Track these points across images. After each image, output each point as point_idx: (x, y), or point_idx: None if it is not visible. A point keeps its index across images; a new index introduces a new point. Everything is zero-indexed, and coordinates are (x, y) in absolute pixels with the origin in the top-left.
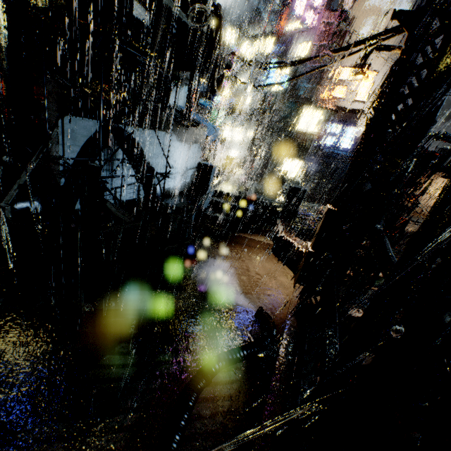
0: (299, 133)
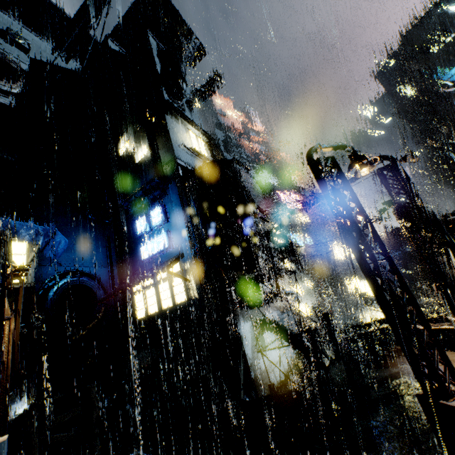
0: (344, 264)
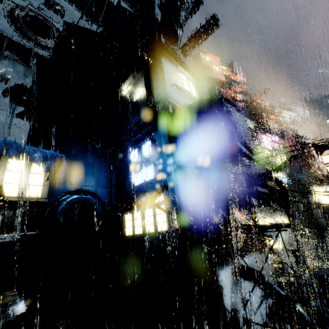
0: (326, 207)
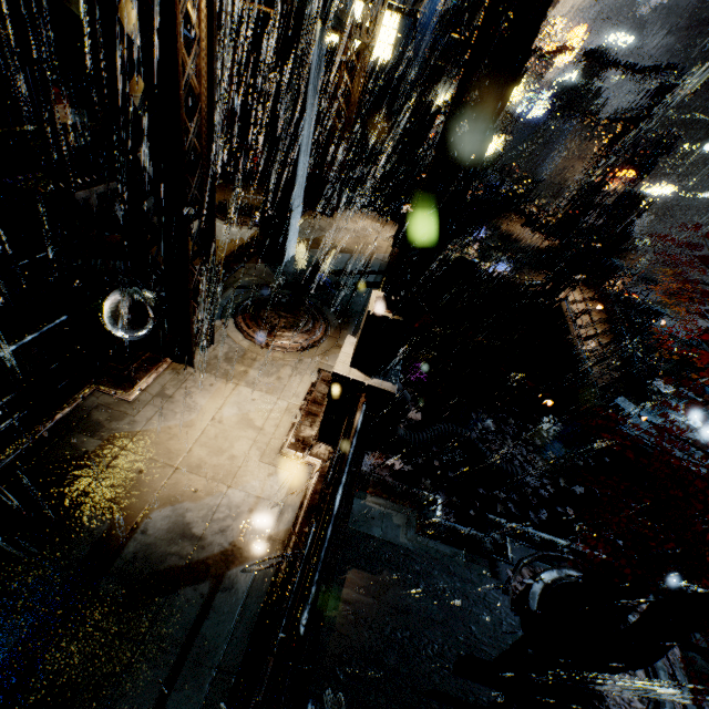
0: None
